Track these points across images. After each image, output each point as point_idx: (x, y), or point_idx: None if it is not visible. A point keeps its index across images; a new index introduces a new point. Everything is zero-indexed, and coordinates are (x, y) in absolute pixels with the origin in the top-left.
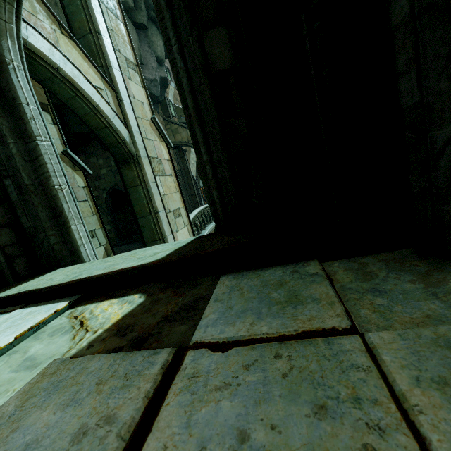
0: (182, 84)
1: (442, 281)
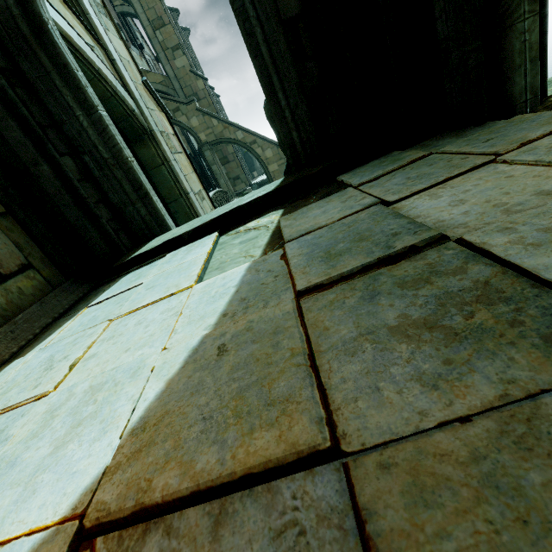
0: (249, 33)
1: (463, 134)
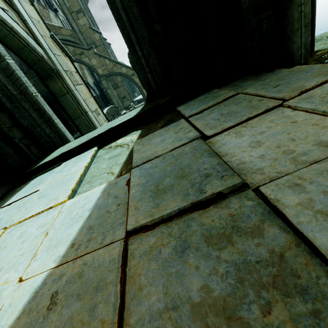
0: (112, 2)
1: (259, 78)
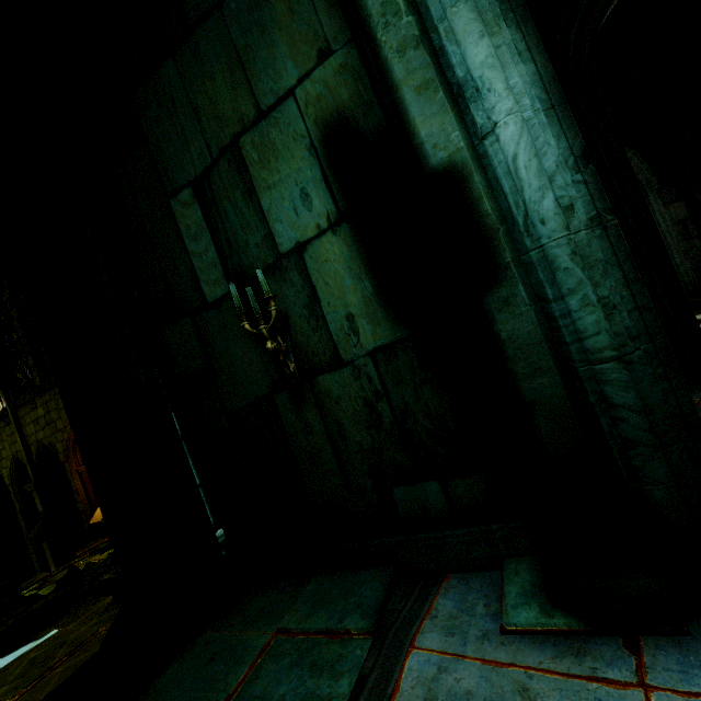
0: None
1: None
